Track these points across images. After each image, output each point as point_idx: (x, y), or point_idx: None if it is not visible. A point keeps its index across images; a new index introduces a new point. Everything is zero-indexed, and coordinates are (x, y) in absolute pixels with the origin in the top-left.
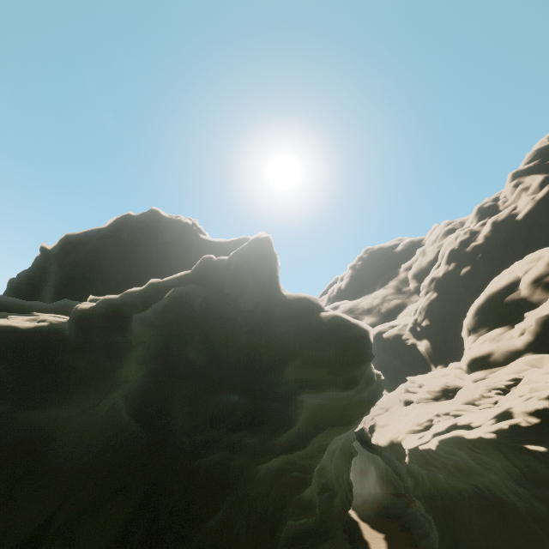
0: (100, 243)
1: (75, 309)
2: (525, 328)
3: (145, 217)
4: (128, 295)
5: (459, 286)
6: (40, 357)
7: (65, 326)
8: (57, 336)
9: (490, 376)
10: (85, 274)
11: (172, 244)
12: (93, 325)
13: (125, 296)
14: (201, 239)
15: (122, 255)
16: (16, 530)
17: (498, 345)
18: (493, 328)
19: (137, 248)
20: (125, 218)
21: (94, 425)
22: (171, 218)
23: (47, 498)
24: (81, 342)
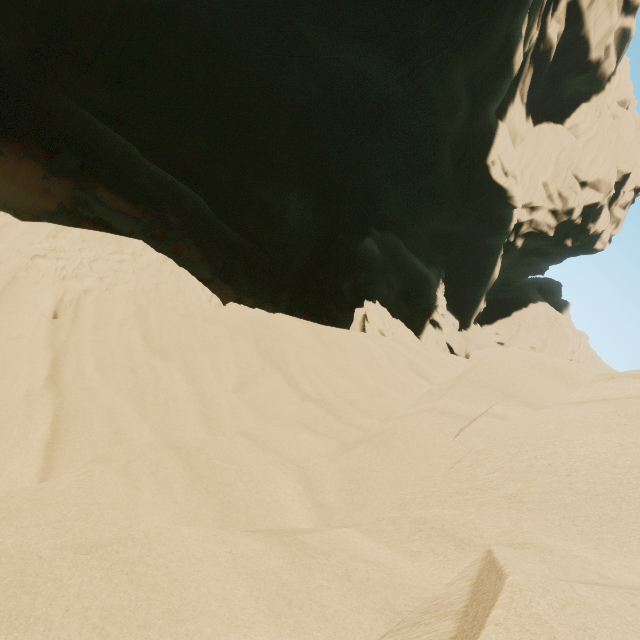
0: None
1: None
2: None
3: None
4: None
5: (552, 241)
6: None
7: None
8: None
9: None
10: None
11: None
12: None
13: None
14: None
15: None
16: None
17: None
18: None
19: None
20: None
21: None
22: None
23: None
24: None
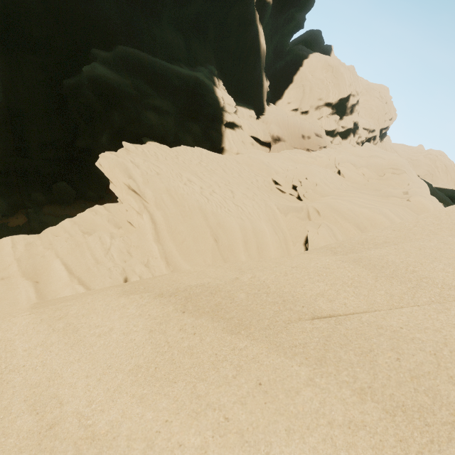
0: None
1: None
2: (345, 127)
3: None
4: None
5: None
6: None
7: None
8: None
9: (334, 142)
10: None
11: None
12: None
13: None
14: None
15: None
16: None
17: (338, 127)
18: (336, 113)
19: None
20: None
21: None
22: None
23: None
24: None
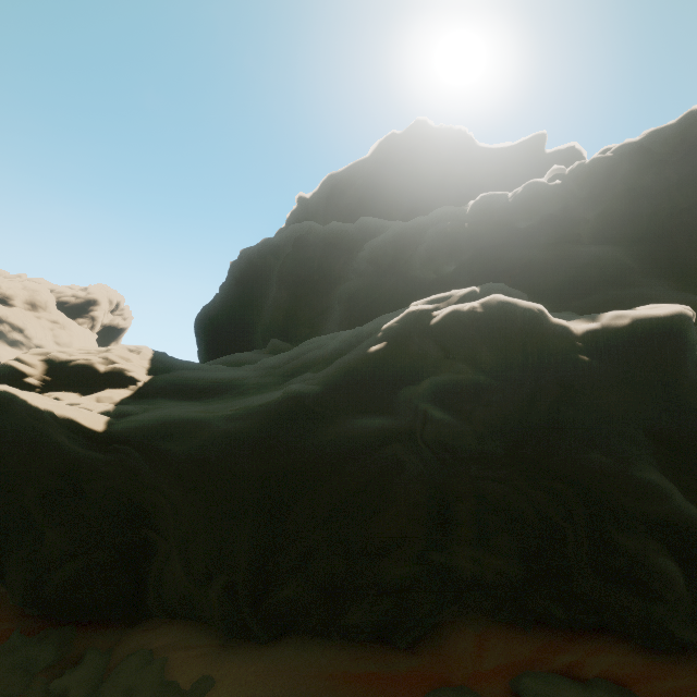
0: (378, 172)
1: (588, 162)
2: None
3: (411, 133)
4: (658, 132)
5: None
6: (565, 210)
7: (569, 185)
8: (570, 192)
9: None
10: (371, 211)
11: (452, 159)
12: (618, 171)
13: (654, 134)
14: (479, 149)
15: (403, 182)
16: (694, 282)
17: None
18: None
19: (418, 171)
20: (390, 139)
21: (676, 238)
22: (440, 128)
23: (696, 270)
24: (599, 192)
